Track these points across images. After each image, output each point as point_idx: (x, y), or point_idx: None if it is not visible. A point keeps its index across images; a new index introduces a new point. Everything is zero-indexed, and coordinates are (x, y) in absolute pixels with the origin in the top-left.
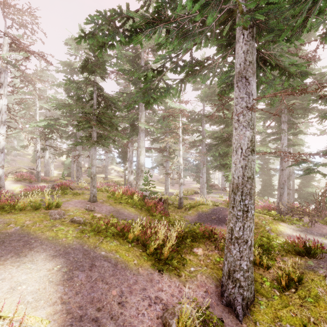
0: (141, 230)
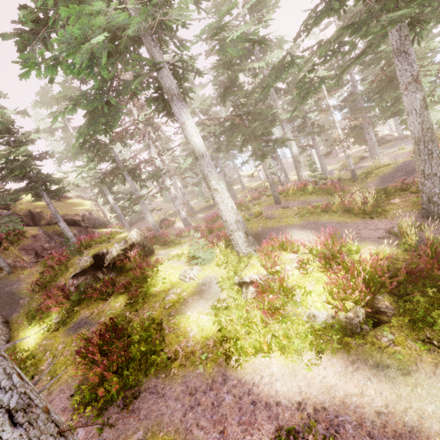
0: (340, 203)
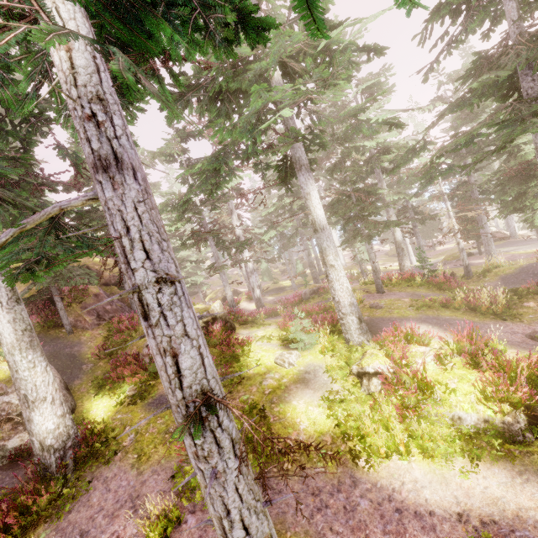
0: (462, 299)
